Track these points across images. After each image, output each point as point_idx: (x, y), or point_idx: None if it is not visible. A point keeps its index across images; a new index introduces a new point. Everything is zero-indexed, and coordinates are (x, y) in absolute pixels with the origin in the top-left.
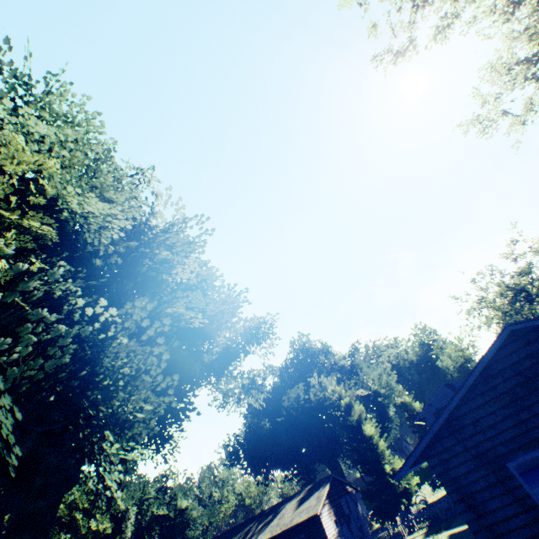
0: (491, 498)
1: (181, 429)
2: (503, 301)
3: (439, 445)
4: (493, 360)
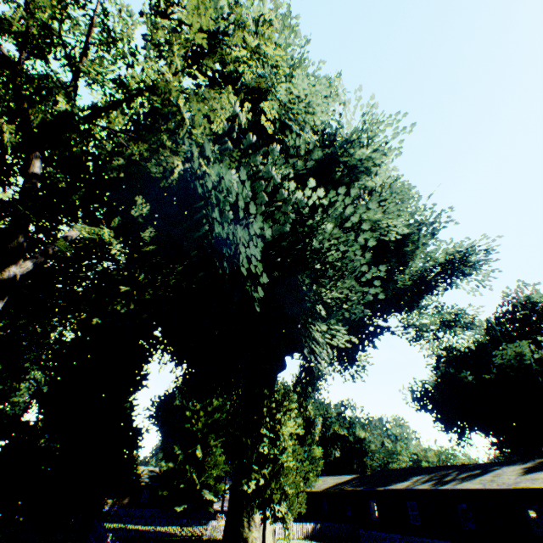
0: None
1: (373, 346)
2: None
3: None
4: None
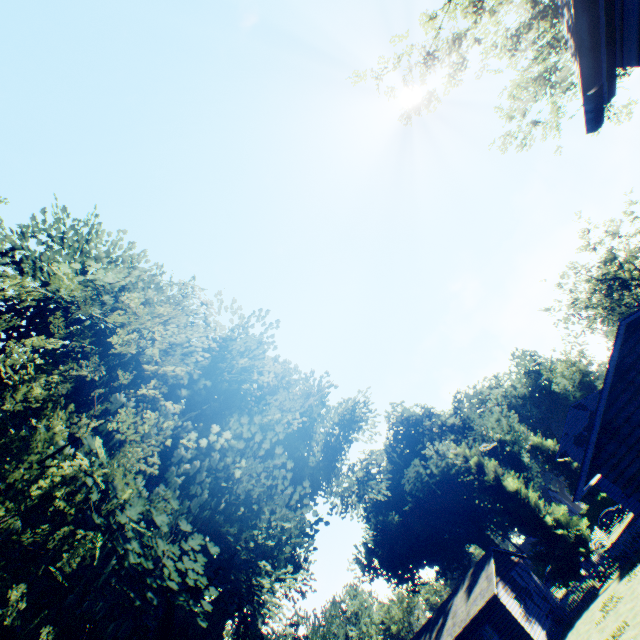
0: None
1: (314, 548)
2: (599, 297)
3: (603, 453)
4: (621, 356)
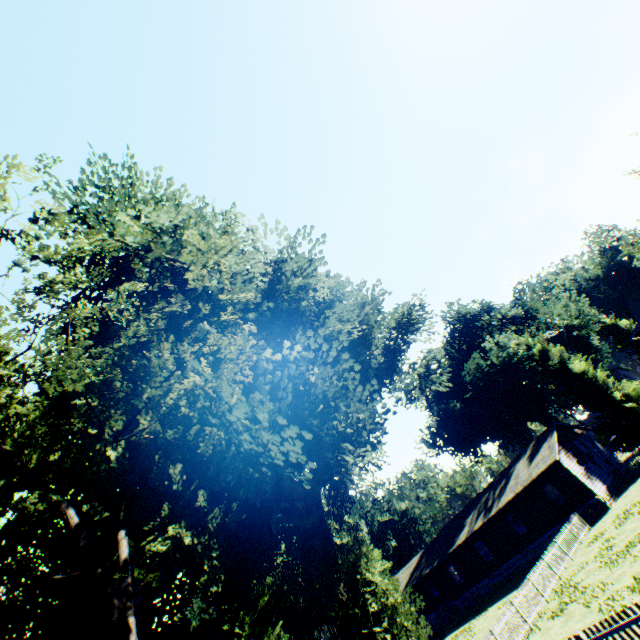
0: None
1: (385, 433)
2: None
3: None
4: None
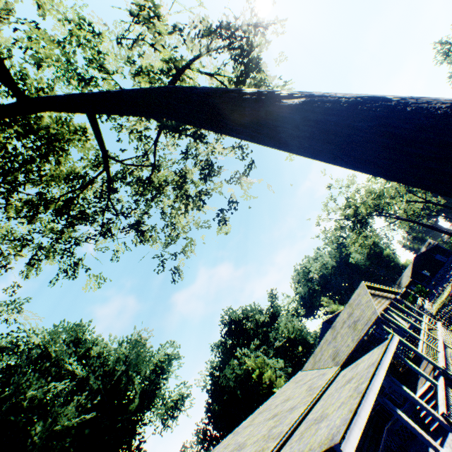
0: None
1: None
2: None
3: None
4: None
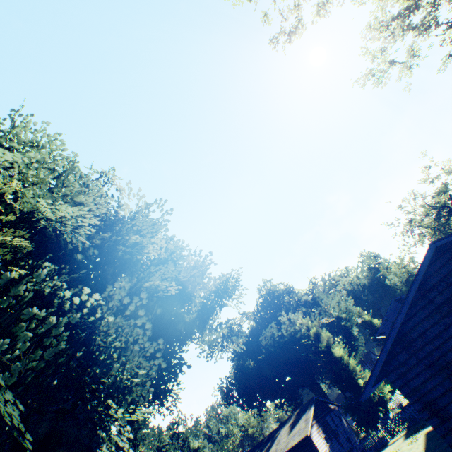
0: (451, 402)
1: (177, 383)
2: (429, 219)
3: (394, 361)
4: (426, 276)
